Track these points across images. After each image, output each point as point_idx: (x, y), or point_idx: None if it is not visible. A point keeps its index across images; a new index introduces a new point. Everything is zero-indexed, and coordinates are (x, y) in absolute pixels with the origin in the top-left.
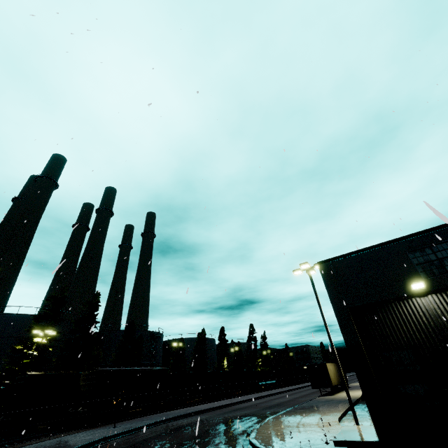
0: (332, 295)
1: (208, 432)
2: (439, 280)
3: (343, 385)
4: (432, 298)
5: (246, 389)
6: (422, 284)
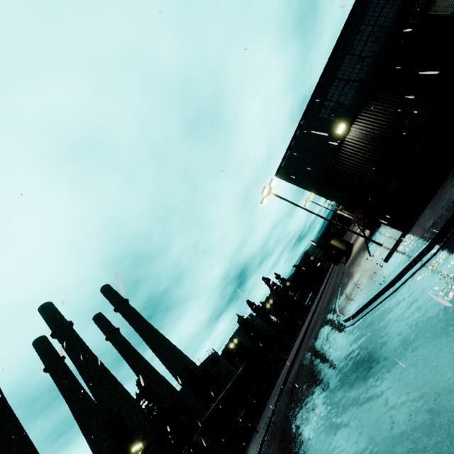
0: (303, 185)
1: (316, 353)
2: (347, 114)
3: (348, 246)
4: (354, 128)
5: (302, 316)
6: (342, 125)
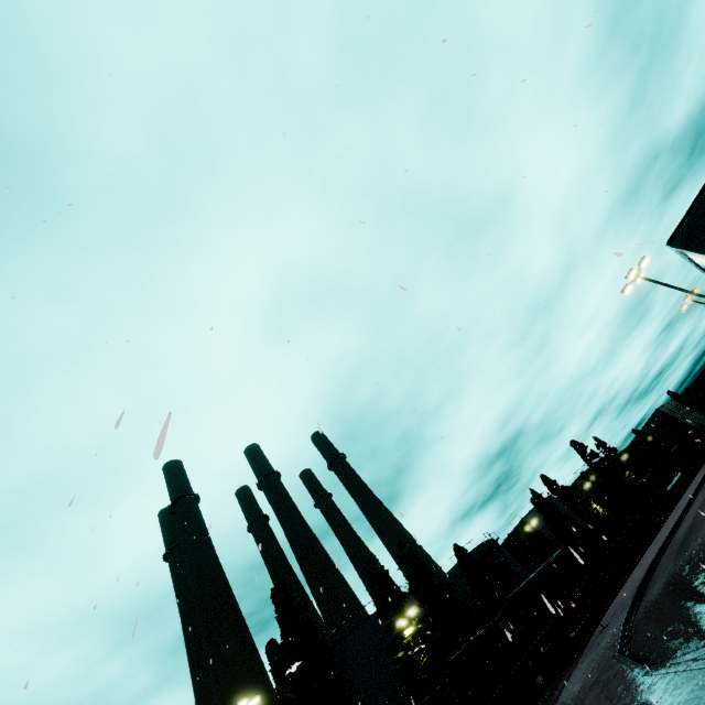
0: None
1: None
2: None
3: None
4: None
5: (662, 507)
6: None
